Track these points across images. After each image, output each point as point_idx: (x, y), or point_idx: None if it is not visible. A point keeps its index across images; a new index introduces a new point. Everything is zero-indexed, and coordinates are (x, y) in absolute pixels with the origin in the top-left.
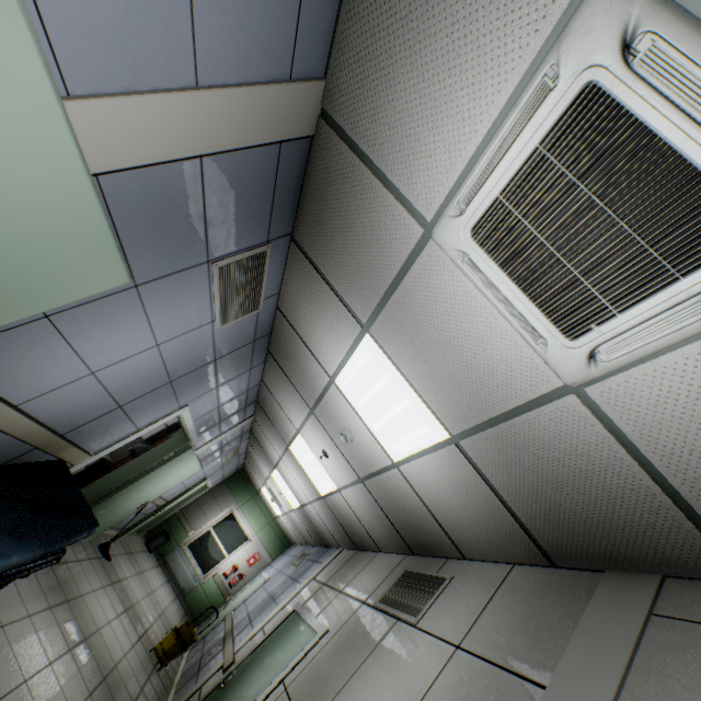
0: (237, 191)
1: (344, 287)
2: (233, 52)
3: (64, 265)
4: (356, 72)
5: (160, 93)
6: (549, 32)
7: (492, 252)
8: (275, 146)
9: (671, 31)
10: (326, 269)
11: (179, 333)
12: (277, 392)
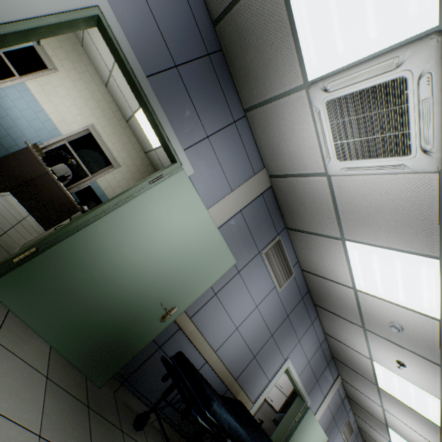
0: (256, 217)
1: (319, 228)
2: (237, 177)
3: (217, 260)
4: (271, 158)
5: (224, 197)
6: (308, 105)
7: (350, 158)
8: (260, 196)
9: (331, 80)
10: (307, 228)
11: (262, 297)
12: (337, 334)
